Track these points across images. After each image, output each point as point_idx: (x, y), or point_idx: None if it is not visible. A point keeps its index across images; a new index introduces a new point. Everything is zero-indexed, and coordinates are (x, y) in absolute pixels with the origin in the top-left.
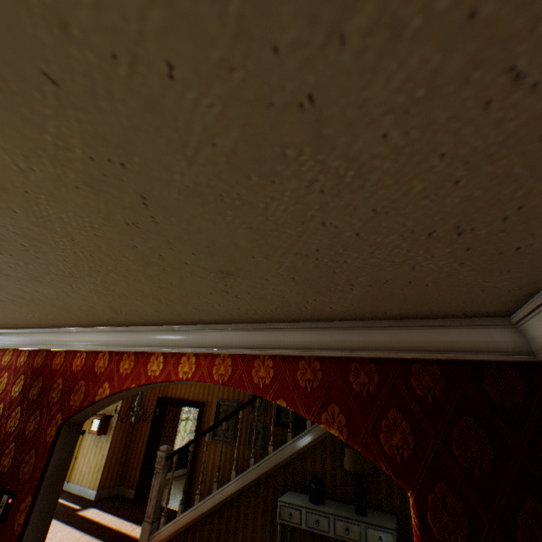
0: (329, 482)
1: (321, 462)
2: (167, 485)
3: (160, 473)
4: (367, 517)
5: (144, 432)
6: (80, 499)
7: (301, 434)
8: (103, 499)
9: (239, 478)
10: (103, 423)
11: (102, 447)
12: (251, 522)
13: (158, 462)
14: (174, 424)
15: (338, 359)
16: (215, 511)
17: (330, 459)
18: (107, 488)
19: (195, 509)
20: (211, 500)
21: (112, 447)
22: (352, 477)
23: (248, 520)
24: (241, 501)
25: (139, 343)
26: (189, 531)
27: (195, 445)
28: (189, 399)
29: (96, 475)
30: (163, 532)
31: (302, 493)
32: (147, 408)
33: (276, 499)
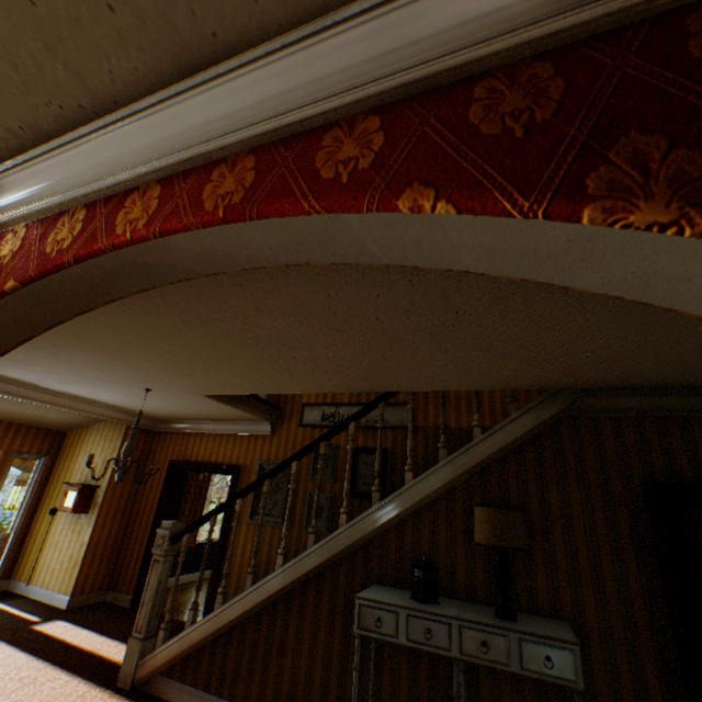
0: (444, 569)
1: (429, 538)
2: (184, 591)
3: (160, 563)
4: (520, 623)
5: (148, 512)
6: (44, 608)
7: (394, 494)
8: (81, 608)
9: (289, 566)
10: (83, 497)
11: (82, 532)
12: (309, 636)
13: (158, 546)
14: (197, 506)
15: (624, 30)
16: (248, 621)
17: (445, 532)
18: (89, 592)
19: (214, 617)
20: (241, 603)
21: (96, 532)
22: (485, 560)
23: (303, 633)
24: (292, 604)
25: (34, 195)
26: (204, 652)
27: (224, 528)
28: (217, 463)
29: (71, 573)
30: (162, 654)
31: (397, 588)
32: (154, 478)
33: (351, 599)
